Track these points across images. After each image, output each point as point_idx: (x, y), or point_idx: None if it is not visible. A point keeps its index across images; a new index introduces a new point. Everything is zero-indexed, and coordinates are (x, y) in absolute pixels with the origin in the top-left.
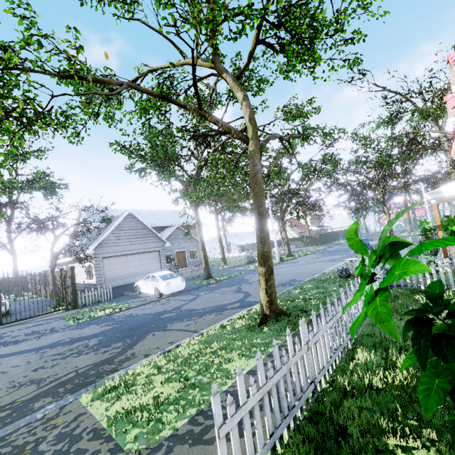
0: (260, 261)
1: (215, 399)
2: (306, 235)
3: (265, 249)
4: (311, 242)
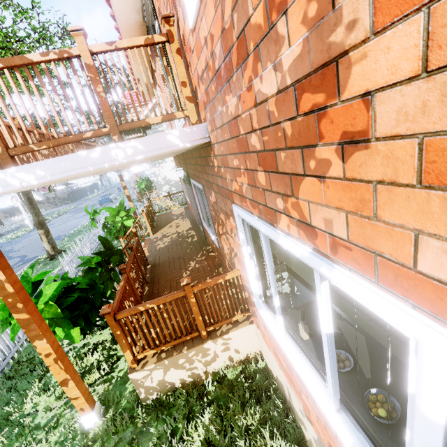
0: (39, 227)
1: (60, 258)
2: (52, 196)
3: (40, 219)
4: (60, 202)
